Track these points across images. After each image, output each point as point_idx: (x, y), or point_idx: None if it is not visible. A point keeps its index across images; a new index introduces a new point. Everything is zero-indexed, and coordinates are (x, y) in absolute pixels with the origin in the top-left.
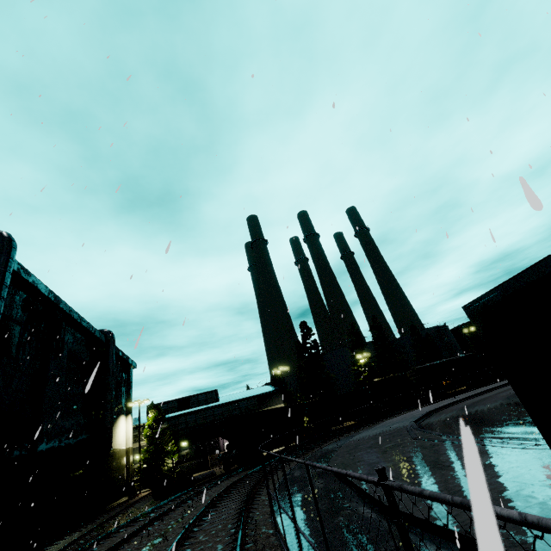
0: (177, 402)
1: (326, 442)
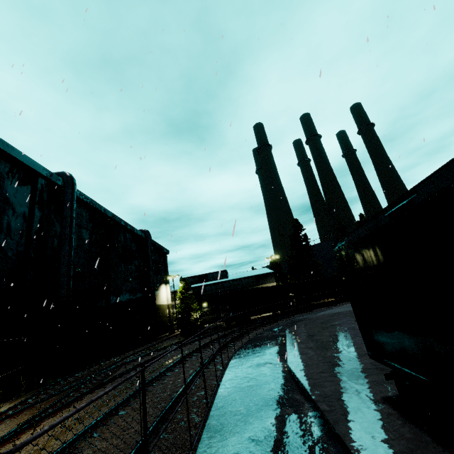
0: (199, 277)
1: (301, 313)
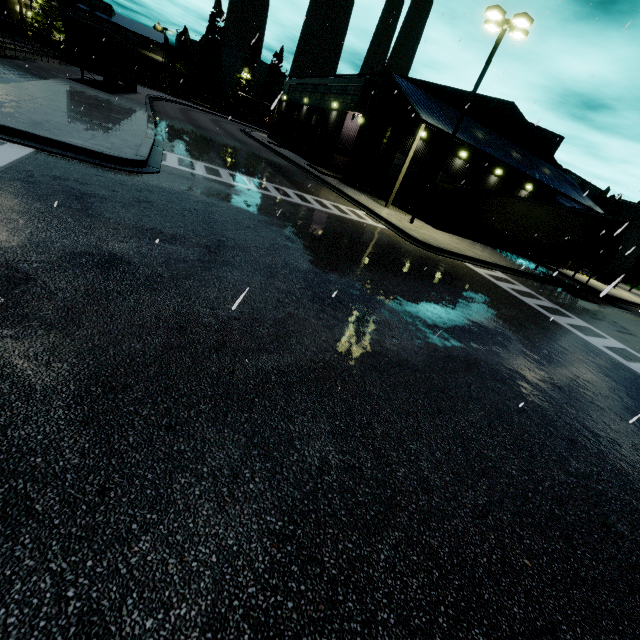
0: None
1: (161, 92)
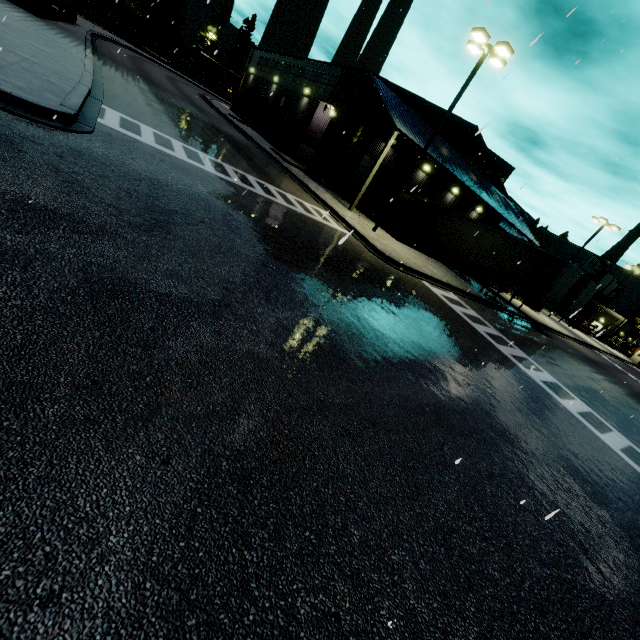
0: None
1: (108, 31)
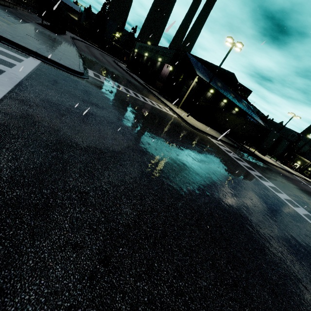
0: None
1: (75, 35)
